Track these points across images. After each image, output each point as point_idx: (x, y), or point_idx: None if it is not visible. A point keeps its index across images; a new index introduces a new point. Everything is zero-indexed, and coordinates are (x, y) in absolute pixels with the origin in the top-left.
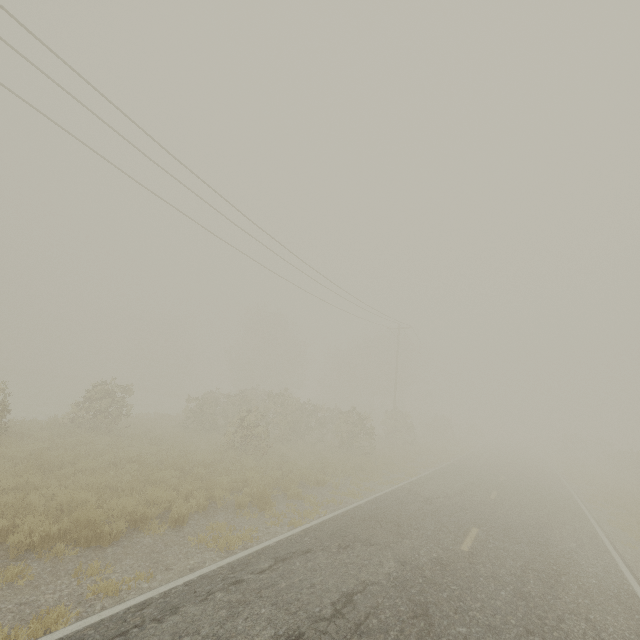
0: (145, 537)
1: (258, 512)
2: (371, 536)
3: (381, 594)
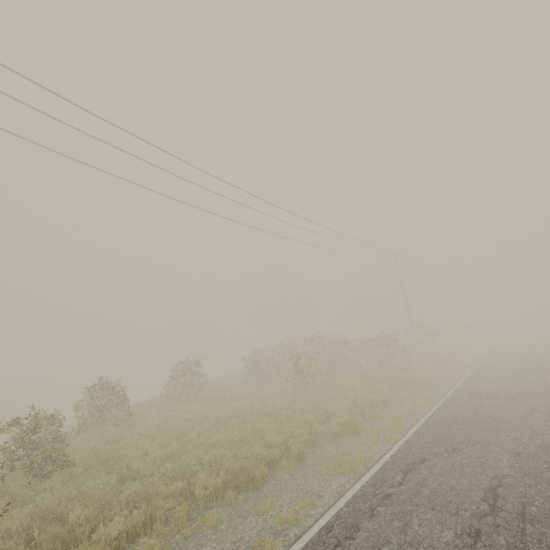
0: (283, 474)
1: (353, 436)
2: (467, 437)
3: (519, 484)
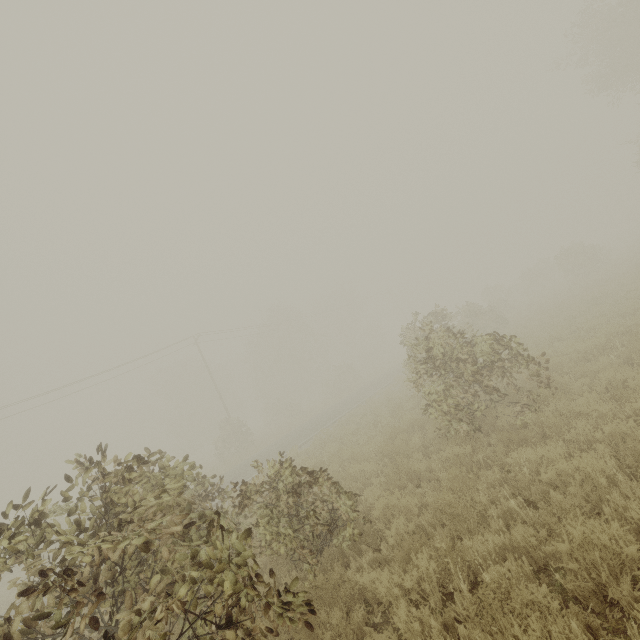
0: None
1: None
2: None
3: None
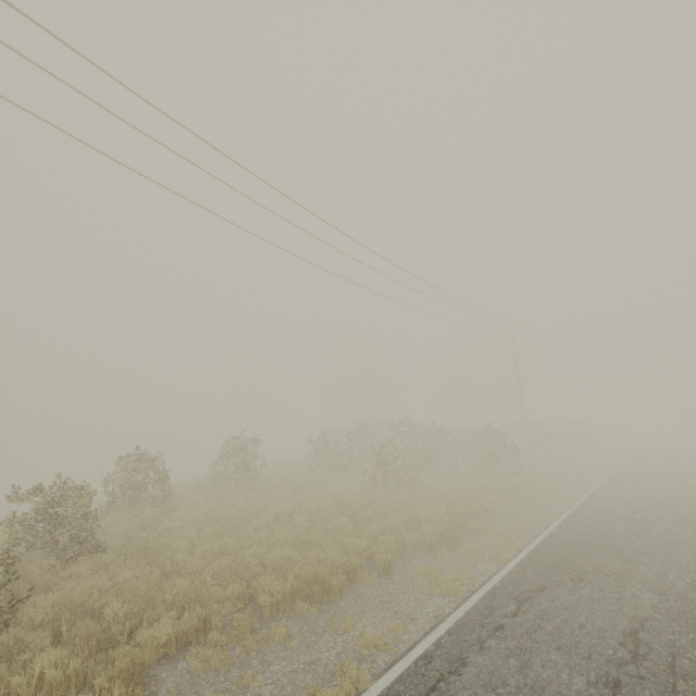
0: (364, 588)
1: (451, 551)
2: (597, 565)
3: (666, 630)
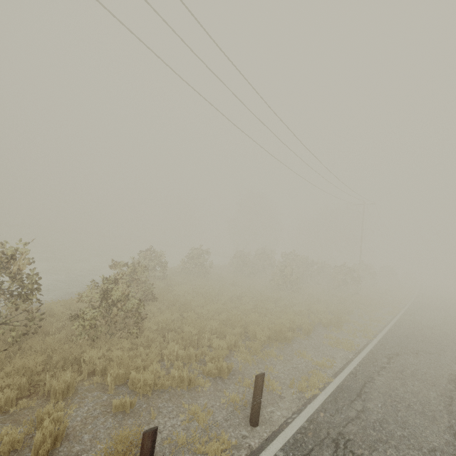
0: (300, 340)
1: (336, 329)
2: (423, 348)
3: None
